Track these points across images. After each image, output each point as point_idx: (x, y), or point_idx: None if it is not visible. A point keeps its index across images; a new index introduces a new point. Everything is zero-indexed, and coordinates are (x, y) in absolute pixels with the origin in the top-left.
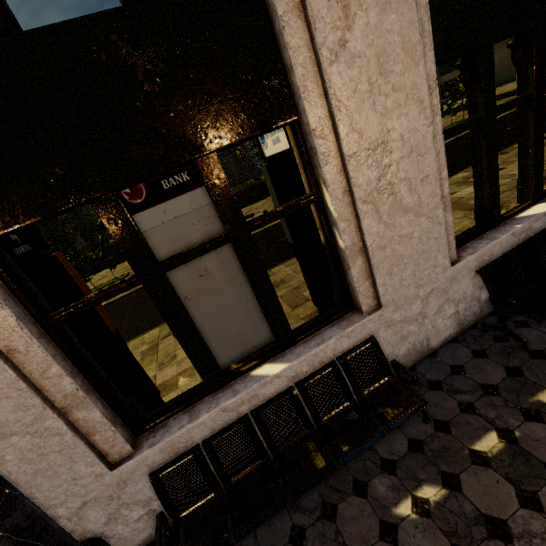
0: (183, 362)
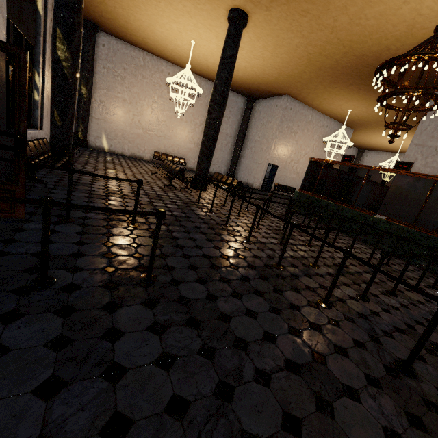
0: None
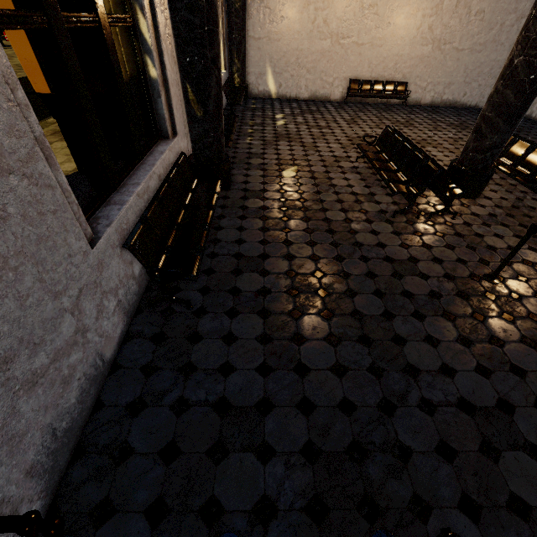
0: (72, 160)
